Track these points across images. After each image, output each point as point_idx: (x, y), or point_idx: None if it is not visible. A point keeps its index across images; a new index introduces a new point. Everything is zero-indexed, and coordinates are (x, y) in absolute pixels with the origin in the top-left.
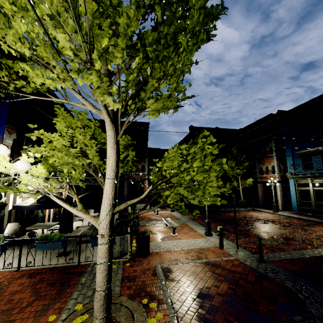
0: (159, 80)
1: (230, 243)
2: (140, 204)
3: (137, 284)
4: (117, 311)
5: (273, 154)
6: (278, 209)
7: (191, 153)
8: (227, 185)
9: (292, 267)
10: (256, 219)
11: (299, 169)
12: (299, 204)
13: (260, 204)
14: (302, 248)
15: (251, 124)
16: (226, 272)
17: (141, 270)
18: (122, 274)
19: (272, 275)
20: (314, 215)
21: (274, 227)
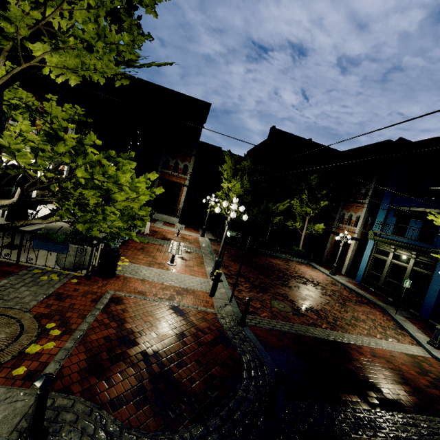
0: (40, 6)
1: (230, 293)
2: (167, 215)
3: (63, 305)
4: (6, 326)
5: (365, 201)
6: (340, 272)
7: (63, 152)
8: (148, 219)
9: (274, 341)
10: (298, 276)
11: (387, 231)
12: (367, 274)
13: (323, 259)
14: (313, 324)
15: (356, 148)
16: (185, 323)
17: (85, 291)
18: (57, 289)
19: (238, 342)
20: (376, 292)
21: (309, 291)
